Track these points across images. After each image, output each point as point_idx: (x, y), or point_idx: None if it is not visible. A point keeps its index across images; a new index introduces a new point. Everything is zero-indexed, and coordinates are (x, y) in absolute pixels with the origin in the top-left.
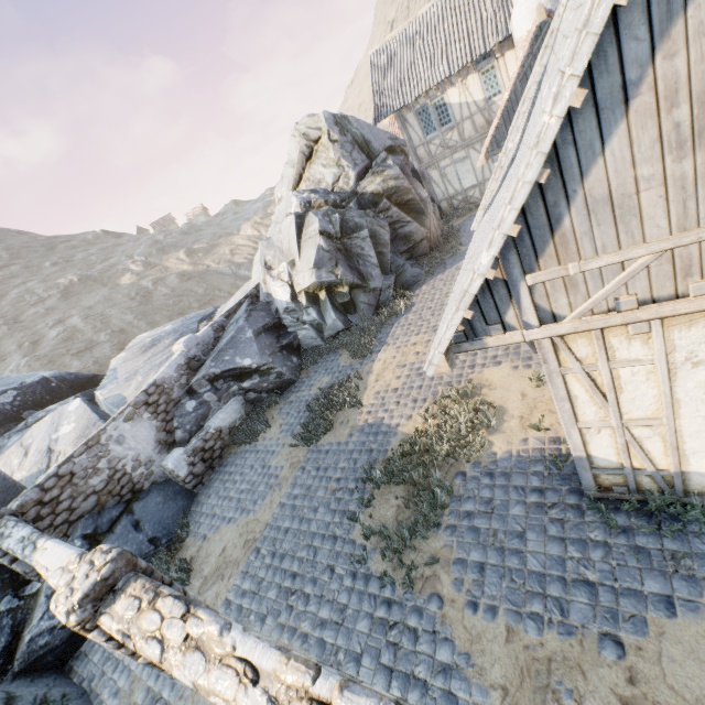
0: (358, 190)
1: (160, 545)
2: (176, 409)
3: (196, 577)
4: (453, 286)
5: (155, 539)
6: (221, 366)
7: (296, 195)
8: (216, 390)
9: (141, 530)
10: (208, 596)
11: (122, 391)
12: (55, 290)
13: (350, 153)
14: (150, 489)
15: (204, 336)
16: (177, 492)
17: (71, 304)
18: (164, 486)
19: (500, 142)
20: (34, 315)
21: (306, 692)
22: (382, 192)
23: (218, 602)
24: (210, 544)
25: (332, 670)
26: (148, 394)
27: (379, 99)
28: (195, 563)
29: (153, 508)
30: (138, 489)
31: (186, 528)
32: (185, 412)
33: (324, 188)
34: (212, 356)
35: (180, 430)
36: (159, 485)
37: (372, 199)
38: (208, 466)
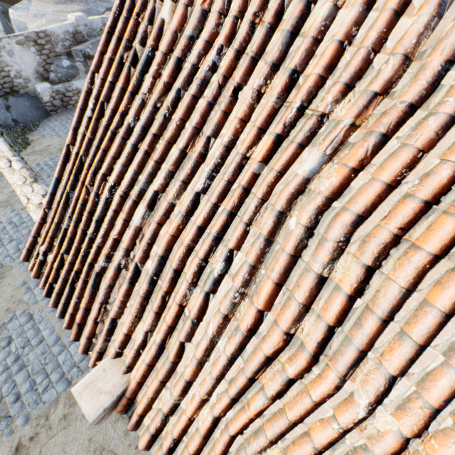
0: None
1: (18, 126)
2: (56, 59)
3: (30, 149)
4: None
5: (17, 121)
6: (95, 52)
7: None
8: (86, 65)
9: (10, 112)
10: (31, 158)
11: (28, 22)
12: None
13: None
14: (23, 95)
15: (93, 22)
16: (40, 108)
17: None
18: (33, 99)
19: None
20: None
21: (8, 158)
22: None
23: (35, 162)
24: (44, 140)
25: (20, 159)
26: (38, 36)
27: None
28: (33, 143)
29: (21, 106)
30: (15, 90)
31: (37, 127)
32: (61, 65)
33: None
34: (92, 40)
35: (54, 73)
36: (30, 96)
37: None
38: (64, 106)
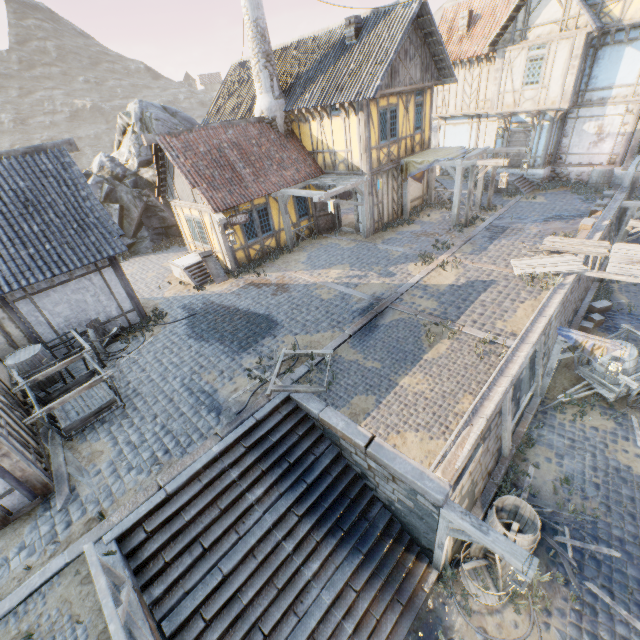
0: (139, 173)
1: None
2: None
3: None
4: (135, 267)
5: None
6: None
7: (102, 157)
8: None
9: None
10: None
11: None
12: (69, 108)
13: (141, 146)
14: None
15: None
16: None
17: (70, 127)
18: None
19: (171, 196)
20: (40, 124)
21: None
22: (153, 182)
23: None
24: None
25: None
26: None
27: (213, 106)
28: None
29: None
30: None
31: None
32: None
33: (120, 161)
34: None
35: None
36: None
37: (148, 184)
38: None
